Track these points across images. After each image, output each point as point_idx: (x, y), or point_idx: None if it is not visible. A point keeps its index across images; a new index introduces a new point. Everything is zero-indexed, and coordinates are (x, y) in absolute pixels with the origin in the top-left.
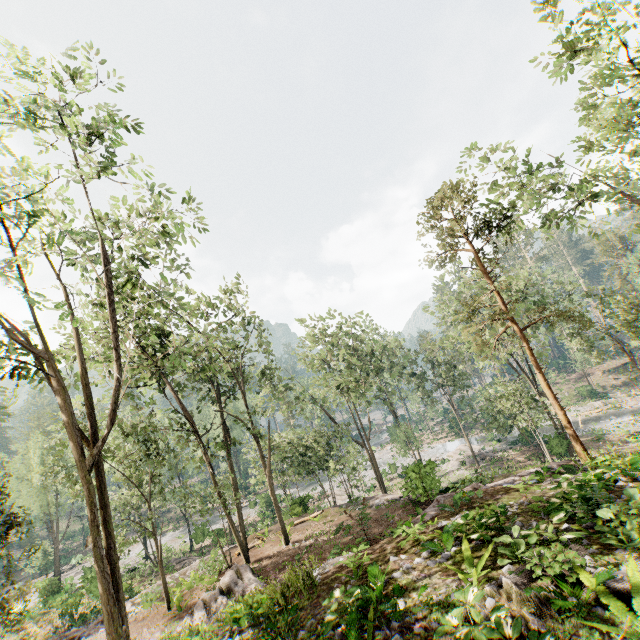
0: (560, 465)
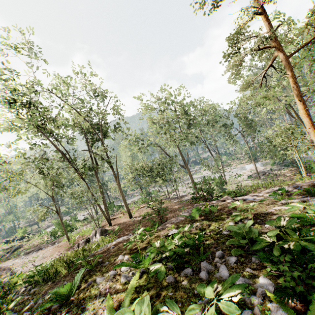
0: (304, 185)
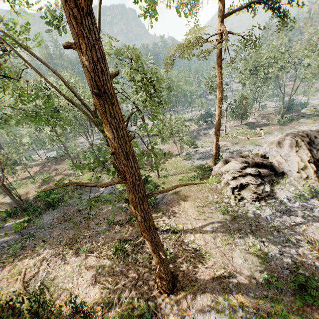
0: None
